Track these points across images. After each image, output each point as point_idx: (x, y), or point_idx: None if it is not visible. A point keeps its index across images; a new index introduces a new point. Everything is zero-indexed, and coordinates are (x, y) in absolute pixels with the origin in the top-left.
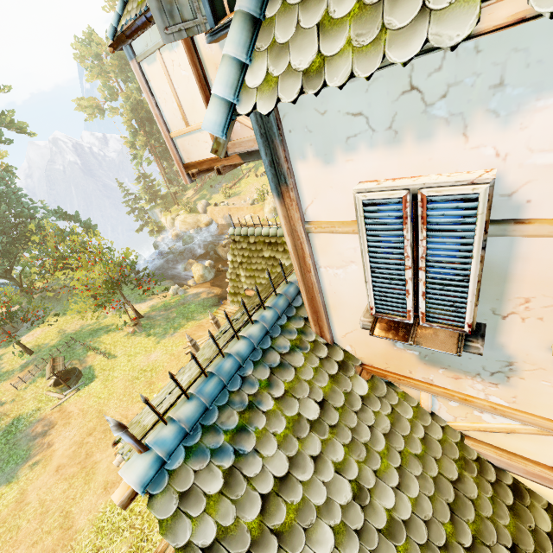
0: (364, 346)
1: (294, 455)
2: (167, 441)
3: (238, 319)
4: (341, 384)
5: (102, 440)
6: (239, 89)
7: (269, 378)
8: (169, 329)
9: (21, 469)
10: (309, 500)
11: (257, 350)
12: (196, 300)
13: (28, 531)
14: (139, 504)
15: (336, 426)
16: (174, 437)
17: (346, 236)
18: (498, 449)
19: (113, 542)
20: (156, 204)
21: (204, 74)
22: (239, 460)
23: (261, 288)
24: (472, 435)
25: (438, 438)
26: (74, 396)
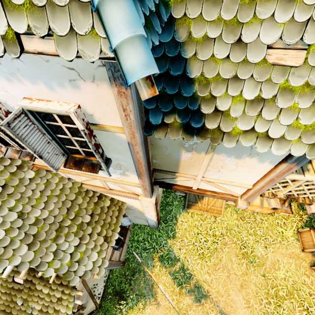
0: None
1: None
2: None
3: None
4: (18, 175)
5: None
6: None
7: None
8: None
9: None
10: None
11: None
12: None
13: None
14: None
15: (12, 193)
16: None
17: None
18: (92, 186)
19: None
20: None
21: None
22: None
23: None
24: (85, 183)
25: (69, 187)
26: None
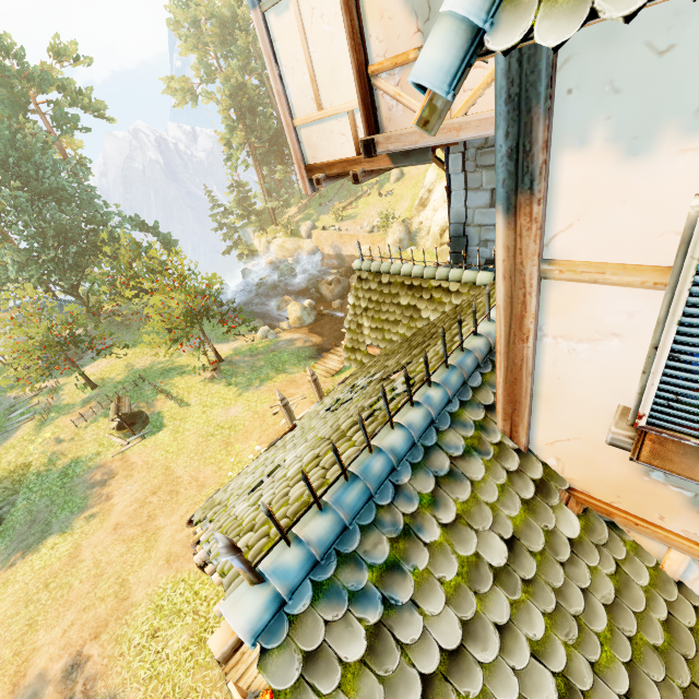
0: (583, 464)
1: (469, 619)
2: (290, 572)
3: (365, 387)
4: (540, 517)
5: (167, 502)
6: (500, 0)
7: (433, 491)
8: (254, 380)
9: (76, 519)
10: (493, 696)
11: (416, 446)
12: (289, 348)
13: (81, 593)
14: (205, 587)
15: (532, 582)
16: (299, 567)
17: (619, 290)
18: None
19: (173, 626)
20: (250, 221)
21: (360, 27)
22: (390, 614)
23: (390, 346)
24: None
25: (689, 625)
26: (139, 444)
